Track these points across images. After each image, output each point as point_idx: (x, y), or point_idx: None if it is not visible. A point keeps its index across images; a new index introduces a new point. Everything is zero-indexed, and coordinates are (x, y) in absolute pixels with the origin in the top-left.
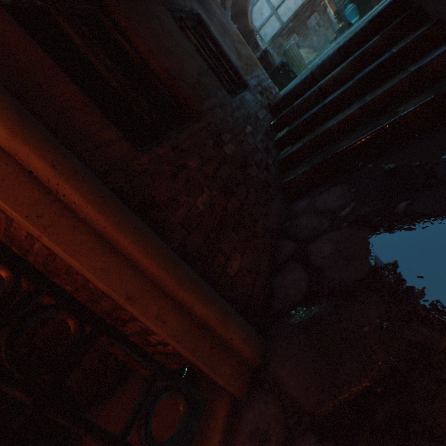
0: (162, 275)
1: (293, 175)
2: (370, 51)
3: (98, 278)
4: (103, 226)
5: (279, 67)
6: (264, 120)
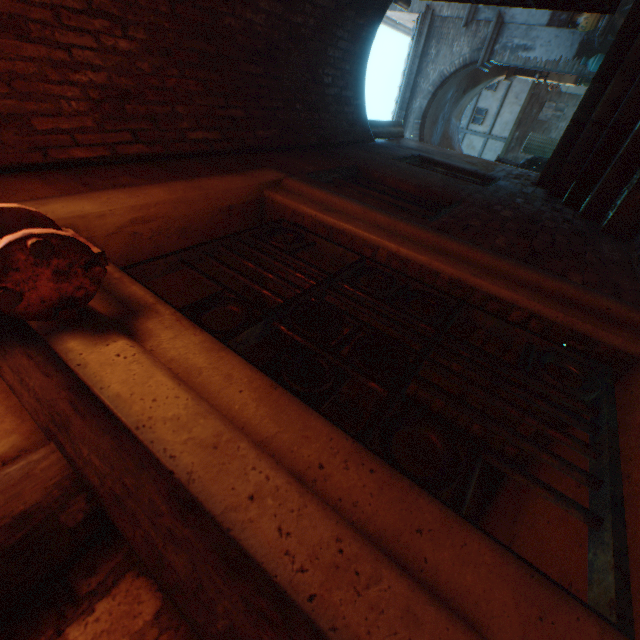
0: (494, 263)
1: (612, 212)
2: (637, 50)
3: (444, 264)
4: (431, 241)
5: (525, 164)
6: (534, 193)
